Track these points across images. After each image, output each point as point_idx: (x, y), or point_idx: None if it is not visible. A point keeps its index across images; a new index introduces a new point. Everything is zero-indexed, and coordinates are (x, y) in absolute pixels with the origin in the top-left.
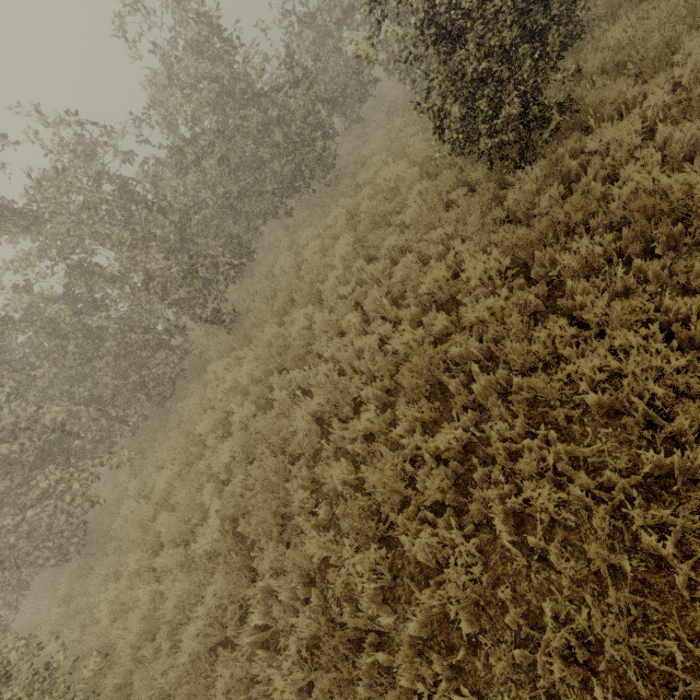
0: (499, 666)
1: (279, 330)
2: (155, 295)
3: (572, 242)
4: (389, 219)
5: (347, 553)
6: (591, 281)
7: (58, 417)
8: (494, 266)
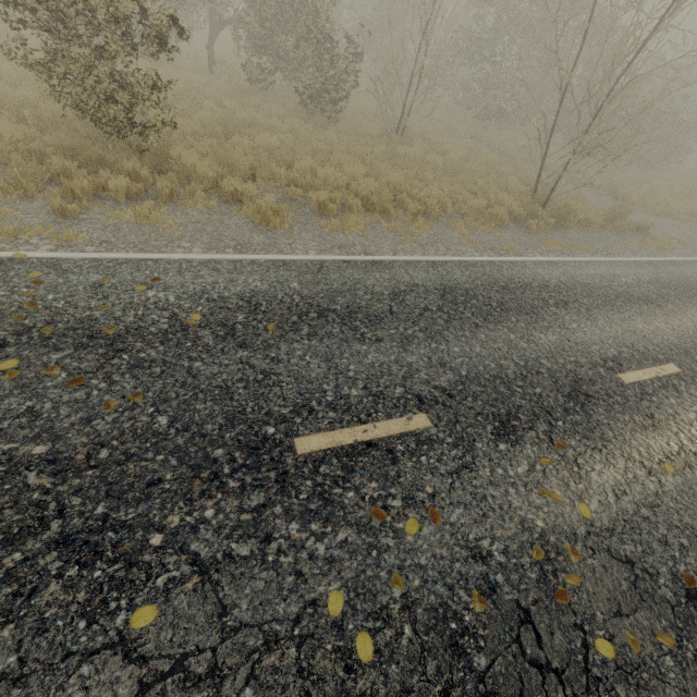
0: None
1: None
2: None
3: None
4: None
5: None
6: None
7: None
8: None
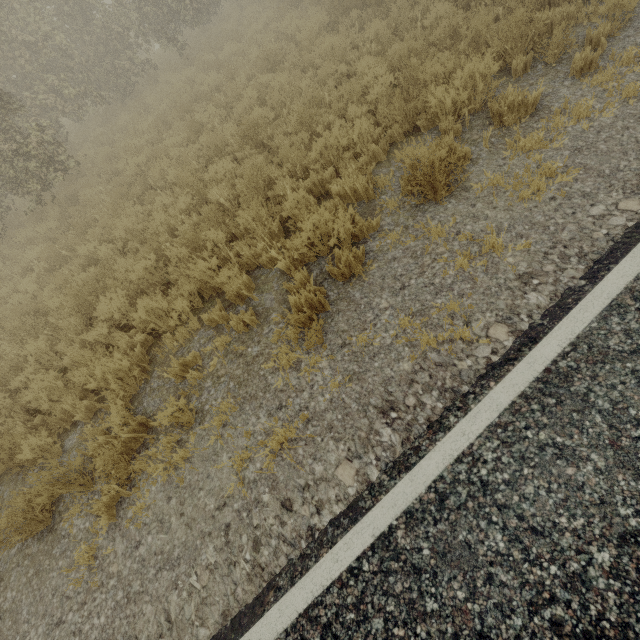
0: (246, 117)
1: (213, 58)
2: (133, 4)
3: (351, 12)
4: (301, 6)
5: (210, 108)
6: (348, 30)
7: (65, 41)
8: (321, 21)
